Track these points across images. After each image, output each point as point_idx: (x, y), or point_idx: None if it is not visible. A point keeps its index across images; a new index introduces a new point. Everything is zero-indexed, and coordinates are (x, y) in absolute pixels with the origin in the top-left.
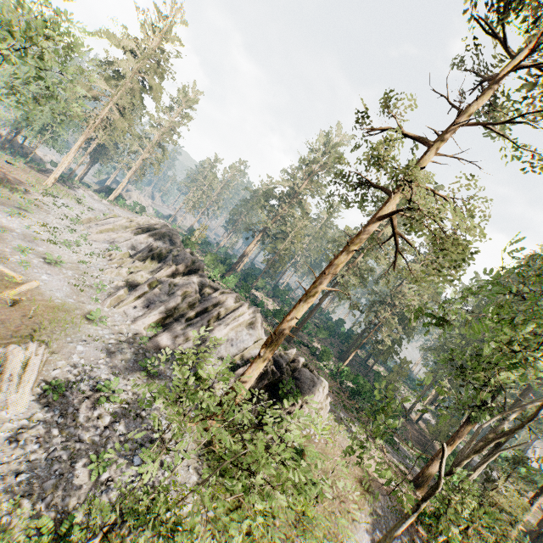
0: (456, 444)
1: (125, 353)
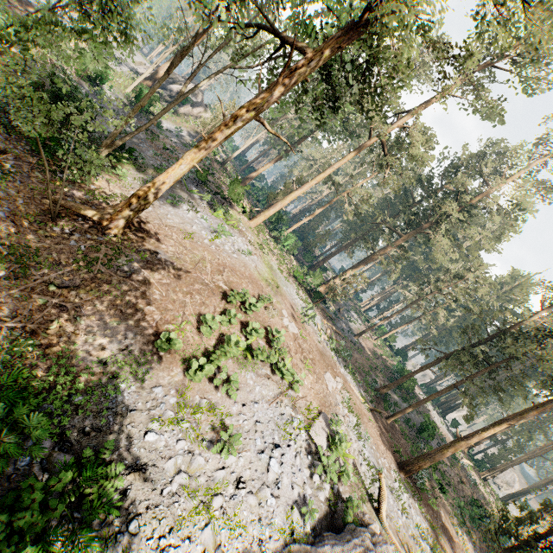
0: (267, 165)
1: (128, 65)
